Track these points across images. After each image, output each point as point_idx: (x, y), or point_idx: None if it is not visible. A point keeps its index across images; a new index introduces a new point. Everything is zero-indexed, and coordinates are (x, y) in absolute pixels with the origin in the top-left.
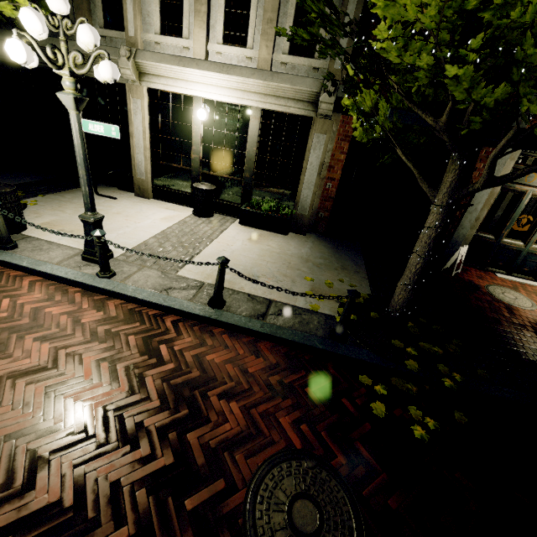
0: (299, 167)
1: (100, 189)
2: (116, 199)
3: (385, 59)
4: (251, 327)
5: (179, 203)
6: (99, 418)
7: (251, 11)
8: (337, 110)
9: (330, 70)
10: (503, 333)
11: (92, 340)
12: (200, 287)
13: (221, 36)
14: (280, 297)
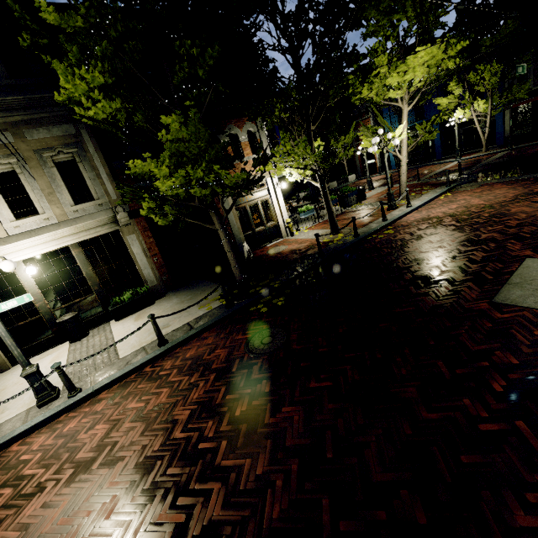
0: (130, 260)
1: None
2: None
3: (159, 192)
4: (192, 334)
5: (46, 349)
6: (171, 399)
7: (29, 193)
8: (130, 218)
9: (111, 202)
10: (283, 261)
11: (120, 404)
12: (144, 349)
13: (12, 216)
14: (190, 319)
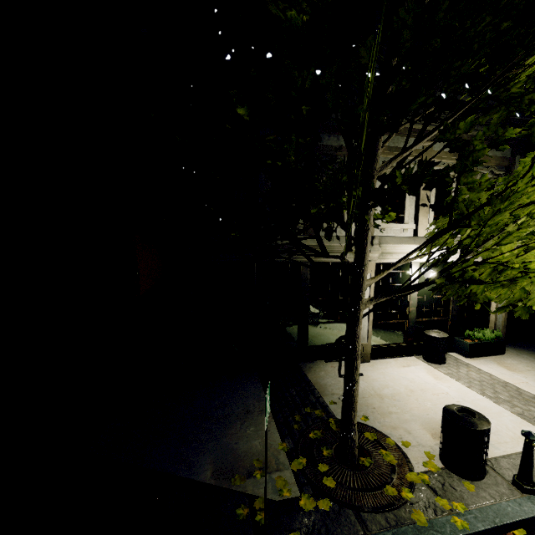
0: None
1: (318, 368)
2: (362, 374)
3: None
4: None
5: (394, 356)
6: None
7: None
8: None
9: None
10: None
11: None
12: None
13: (431, 219)
14: None
